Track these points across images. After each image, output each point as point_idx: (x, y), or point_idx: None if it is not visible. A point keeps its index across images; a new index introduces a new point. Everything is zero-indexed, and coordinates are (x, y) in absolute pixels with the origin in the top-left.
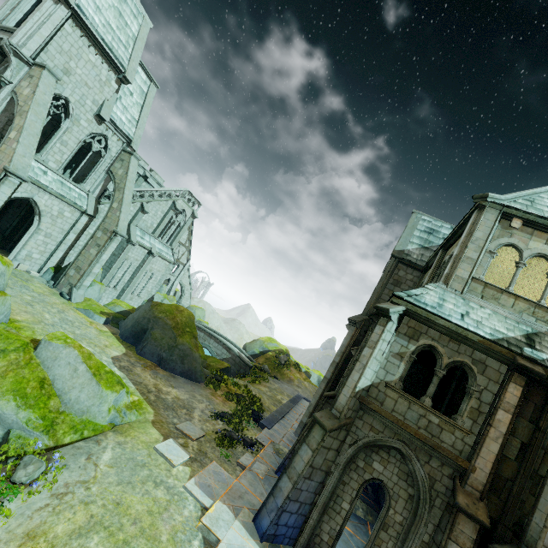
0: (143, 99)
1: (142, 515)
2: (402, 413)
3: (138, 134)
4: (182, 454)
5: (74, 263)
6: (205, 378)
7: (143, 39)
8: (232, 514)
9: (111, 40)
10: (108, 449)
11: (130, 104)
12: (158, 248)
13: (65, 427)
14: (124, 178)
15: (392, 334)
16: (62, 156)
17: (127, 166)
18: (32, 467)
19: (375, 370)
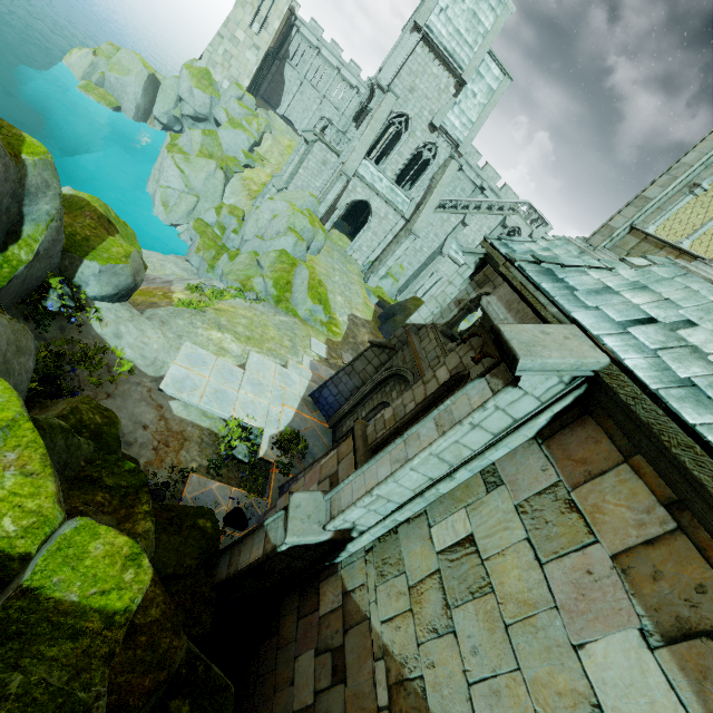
0: (488, 99)
1: (269, 335)
2: (427, 351)
3: (469, 138)
4: (323, 352)
5: (380, 256)
6: None
7: (496, 31)
8: (310, 379)
9: (455, 46)
10: (287, 318)
11: (469, 107)
12: None
13: (284, 306)
14: (438, 182)
15: (464, 280)
16: (397, 166)
17: (445, 171)
18: (252, 294)
19: (433, 312)
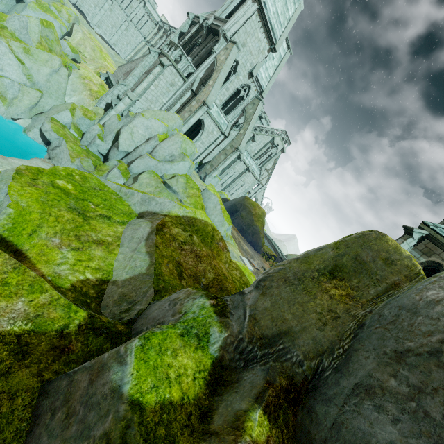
0: (279, 62)
1: None
2: None
3: (268, 87)
4: (250, 266)
5: (210, 162)
6: (261, 252)
7: (294, 19)
8: None
9: (275, 23)
10: None
11: (270, 66)
12: (253, 167)
13: None
14: (252, 115)
15: (409, 247)
16: (223, 97)
17: (255, 108)
18: None
19: None
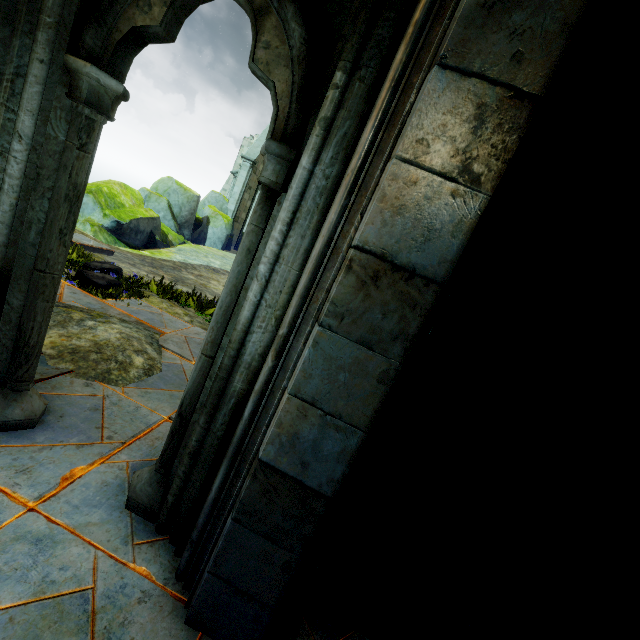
0: None
1: None
2: None
3: None
4: None
5: None
6: None
7: None
8: None
9: None
10: None
11: None
12: None
13: None
14: None
15: None
16: None
17: None
18: None
19: None
